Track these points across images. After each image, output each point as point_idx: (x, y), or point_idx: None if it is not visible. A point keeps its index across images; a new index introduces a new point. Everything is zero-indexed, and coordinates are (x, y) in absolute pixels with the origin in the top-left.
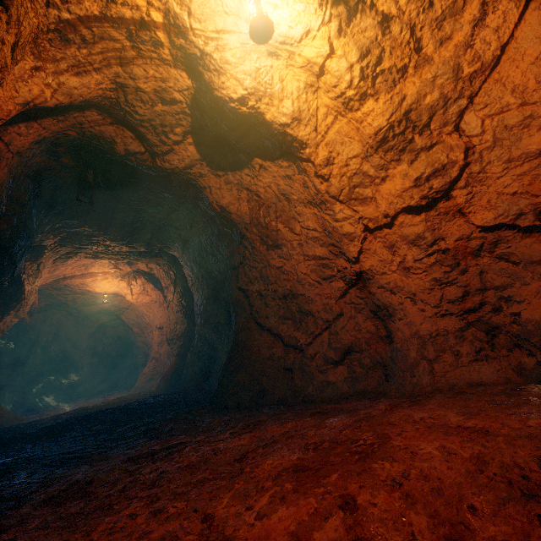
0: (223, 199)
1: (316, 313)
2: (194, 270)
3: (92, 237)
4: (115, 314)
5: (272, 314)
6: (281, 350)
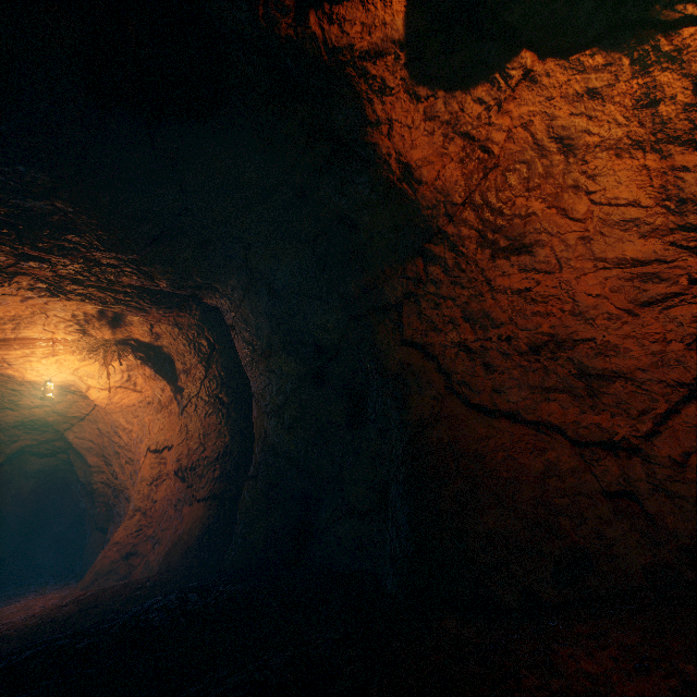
0: (412, 151)
1: (636, 372)
2: (265, 329)
3: (66, 232)
4: (54, 428)
5: (511, 384)
6: (572, 454)
